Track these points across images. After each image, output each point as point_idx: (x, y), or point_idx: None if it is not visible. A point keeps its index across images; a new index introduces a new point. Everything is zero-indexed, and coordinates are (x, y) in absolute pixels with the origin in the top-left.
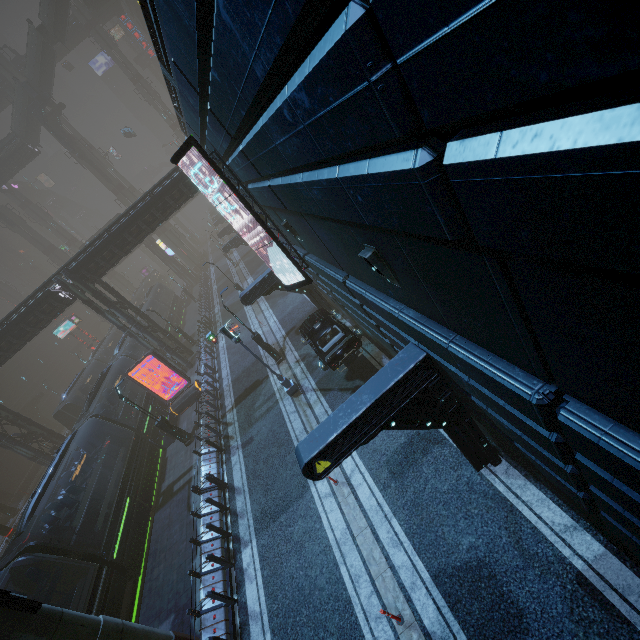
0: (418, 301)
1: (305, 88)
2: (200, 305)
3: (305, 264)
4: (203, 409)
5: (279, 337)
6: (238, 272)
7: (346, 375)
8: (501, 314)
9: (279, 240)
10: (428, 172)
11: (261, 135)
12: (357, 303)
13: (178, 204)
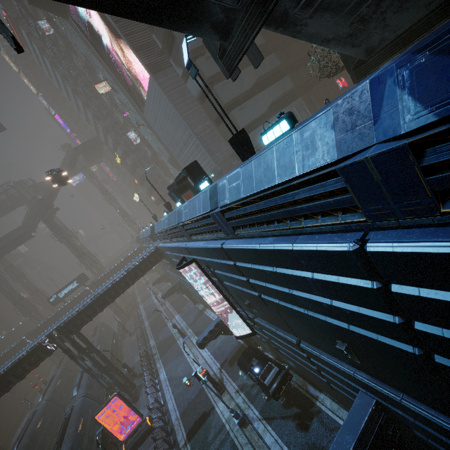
0: (374, 372)
1: (352, 311)
2: (138, 340)
3: (253, 323)
4: (159, 447)
5: (215, 369)
6: (166, 310)
7: (283, 403)
8: (446, 397)
9: (227, 303)
10: (422, 356)
11: (285, 293)
12: (304, 355)
13: (143, 274)
